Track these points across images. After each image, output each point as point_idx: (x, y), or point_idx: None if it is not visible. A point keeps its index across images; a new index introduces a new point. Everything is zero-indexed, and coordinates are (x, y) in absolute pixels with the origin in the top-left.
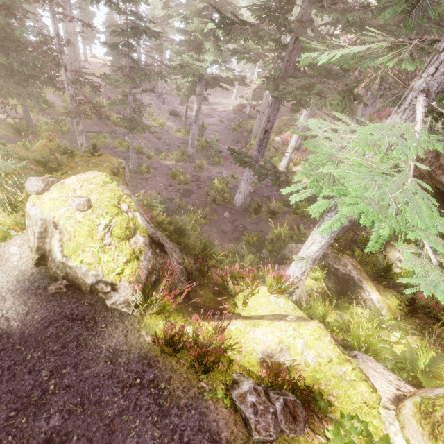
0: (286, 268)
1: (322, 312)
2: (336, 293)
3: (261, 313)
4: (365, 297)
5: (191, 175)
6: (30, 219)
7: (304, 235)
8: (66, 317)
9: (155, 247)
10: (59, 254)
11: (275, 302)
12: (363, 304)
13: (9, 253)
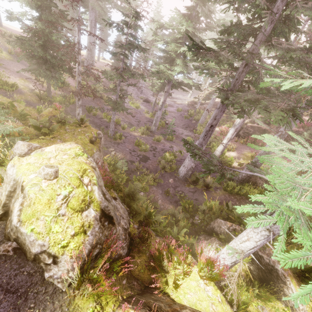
0: (213, 241)
1: (245, 300)
2: (258, 278)
3: (189, 299)
4: (288, 293)
5: (150, 145)
6: (6, 177)
7: (231, 212)
8: (1, 286)
9: (104, 220)
10: (15, 218)
11: (204, 288)
12: (290, 309)
13: None
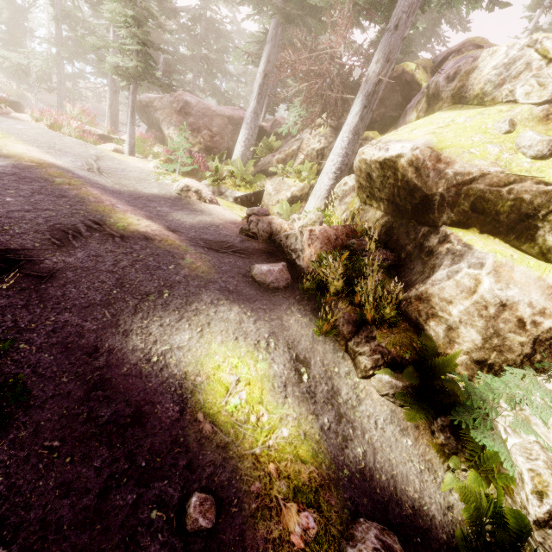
0: None
1: None
2: None
3: None
4: None
5: None
6: None
7: None
8: None
9: None
10: None
11: None
12: None
13: None
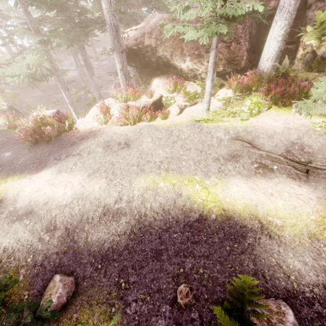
0: None
1: None
2: None
3: None
4: None
5: (83, 97)
6: None
7: None
8: None
9: (11, 110)
10: None
11: None
12: None
13: None
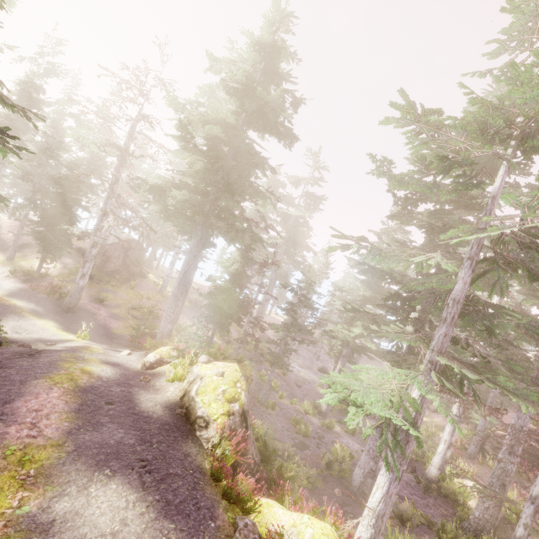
0: None
1: None
2: None
3: None
4: None
5: (315, 430)
6: (191, 373)
7: None
8: (176, 427)
9: (242, 419)
10: (194, 392)
11: None
12: None
13: (169, 389)
